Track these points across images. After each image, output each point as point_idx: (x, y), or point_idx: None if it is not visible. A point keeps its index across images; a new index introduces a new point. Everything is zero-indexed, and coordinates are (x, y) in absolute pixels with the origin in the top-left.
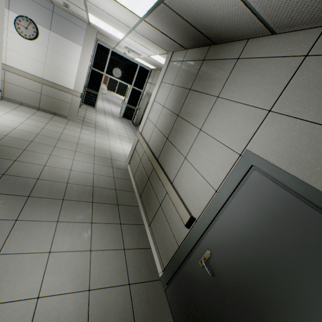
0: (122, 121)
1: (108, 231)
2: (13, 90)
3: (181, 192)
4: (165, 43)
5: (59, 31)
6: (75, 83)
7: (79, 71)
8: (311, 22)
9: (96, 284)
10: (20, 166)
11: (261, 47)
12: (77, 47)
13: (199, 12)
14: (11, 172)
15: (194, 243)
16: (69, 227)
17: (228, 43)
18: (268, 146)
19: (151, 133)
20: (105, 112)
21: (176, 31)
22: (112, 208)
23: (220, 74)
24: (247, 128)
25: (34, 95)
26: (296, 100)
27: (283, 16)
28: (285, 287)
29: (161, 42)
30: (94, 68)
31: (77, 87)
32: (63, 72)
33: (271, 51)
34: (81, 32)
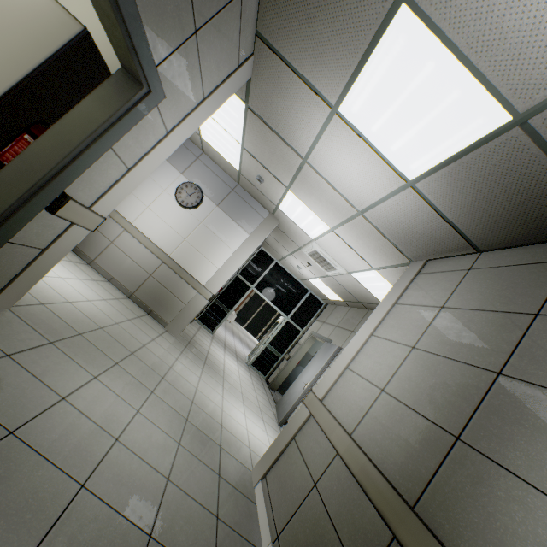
0: (249, 369)
1: None
2: (114, 257)
3: None
4: (425, 238)
5: (228, 209)
6: (213, 276)
7: (228, 262)
8: None
9: None
10: (4, 372)
11: None
12: (242, 233)
13: None
14: None
15: None
16: None
17: None
18: None
19: (364, 405)
20: (226, 346)
21: (493, 202)
22: None
23: None
24: None
25: (139, 274)
26: None
27: None
28: None
29: (412, 237)
30: (241, 275)
31: (212, 283)
32: (203, 257)
33: None
34: (257, 219)
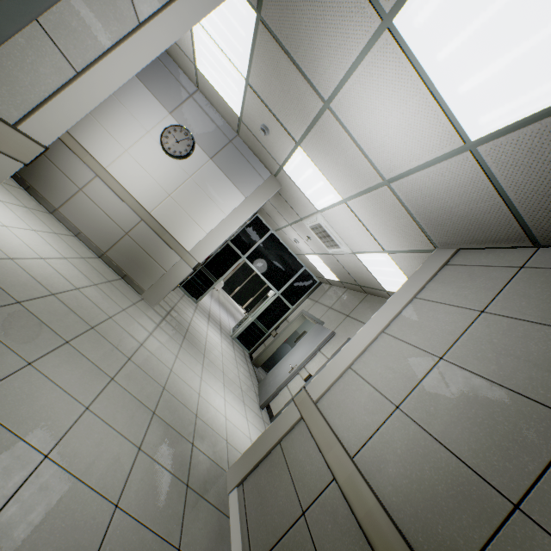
0: (233, 343)
1: None
2: (83, 208)
3: None
4: (466, 221)
5: (223, 165)
6: (200, 242)
7: (218, 227)
8: None
9: None
10: None
11: None
12: (238, 195)
13: None
14: None
15: None
16: None
17: None
18: None
19: (371, 422)
20: (210, 317)
21: None
22: None
23: None
24: None
25: (112, 231)
26: None
27: None
28: None
29: (448, 219)
30: (232, 243)
31: (198, 249)
32: (190, 218)
33: None
34: (256, 180)
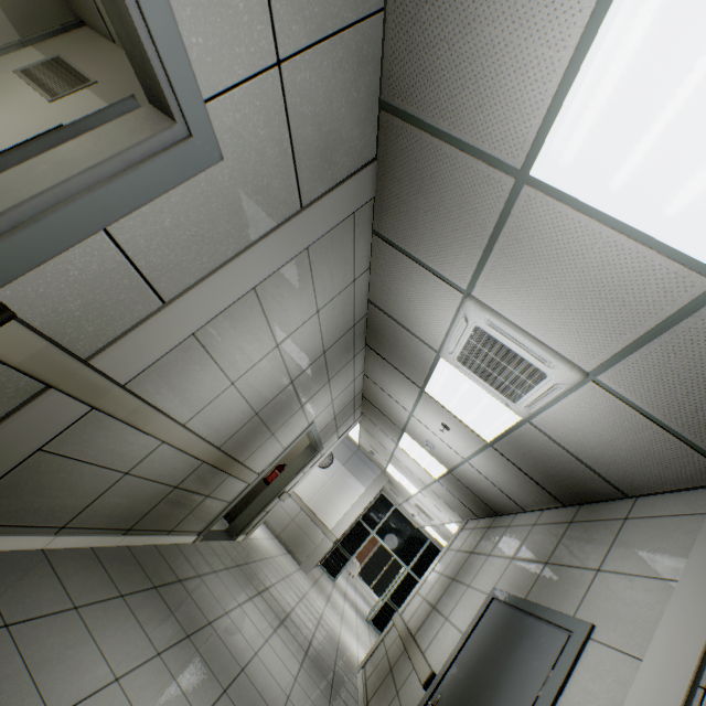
0: (368, 624)
1: (315, 688)
2: None
3: (430, 657)
4: (458, 506)
5: (351, 468)
6: (337, 522)
7: (349, 510)
8: (533, 505)
9: (294, 701)
10: (257, 567)
11: (520, 519)
12: (361, 486)
13: (474, 484)
14: (252, 566)
15: (427, 698)
16: (282, 643)
17: (506, 515)
18: (506, 581)
19: (415, 608)
20: (346, 596)
21: (465, 496)
22: (325, 679)
23: (495, 537)
24: (499, 573)
25: (285, 518)
26: (524, 549)
27: (518, 498)
28: (486, 672)
29: (454, 505)
30: (363, 519)
31: (336, 528)
32: (331, 506)
33: (523, 521)
34: (372, 475)
